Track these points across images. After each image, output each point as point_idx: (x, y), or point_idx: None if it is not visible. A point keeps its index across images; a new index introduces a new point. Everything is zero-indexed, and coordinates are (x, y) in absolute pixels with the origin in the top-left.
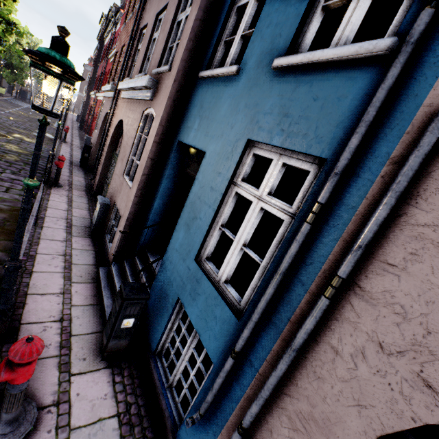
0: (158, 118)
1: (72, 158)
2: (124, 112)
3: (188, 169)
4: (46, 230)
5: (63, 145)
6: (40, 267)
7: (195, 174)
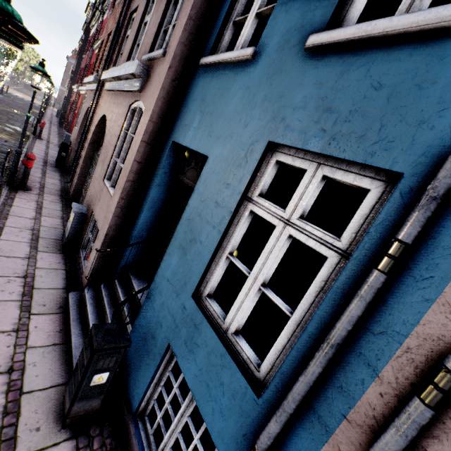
0: (148, 112)
1: (47, 156)
2: (108, 107)
3: (184, 176)
4: (4, 244)
5: (37, 142)
6: None
7: (192, 183)
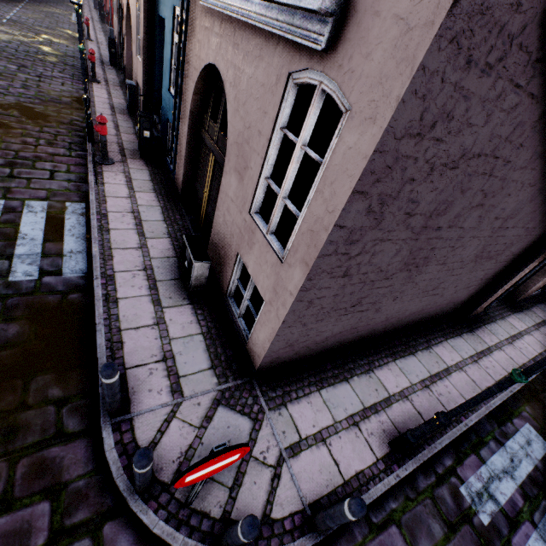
0: None
1: (101, 57)
2: None
3: None
4: (98, 109)
5: (89, 44)
6: None
7: None
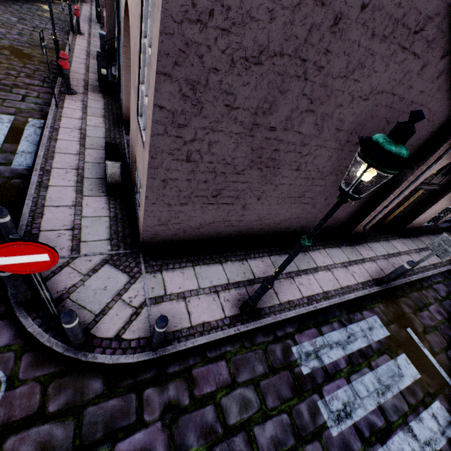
0: None
1: (91, 16)
2: None
3: None
4: (76, 54)
5: (84, 6)
6: (75, 66)
7: None
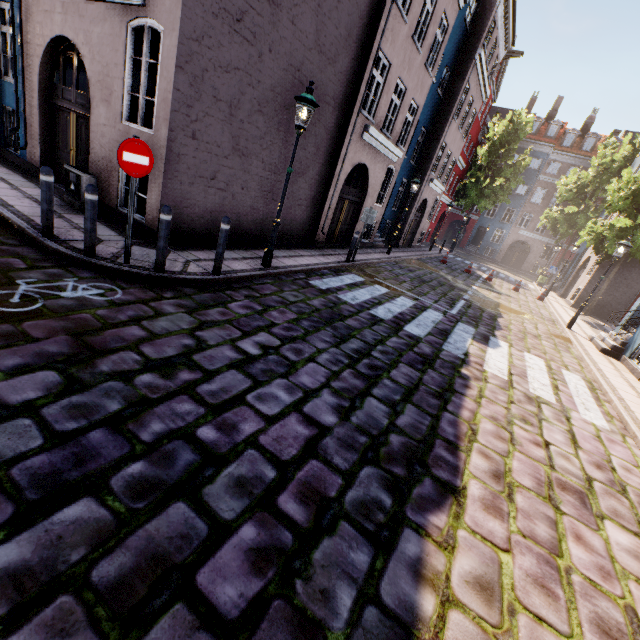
0: None
1: None
2: None
3: None
4: None
5: None
6: None
7: None
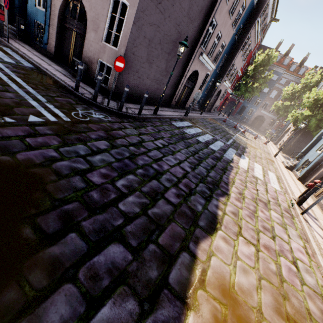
0: None
1: None
2: None
3: None
4: None
5: None
6: None
7: None
